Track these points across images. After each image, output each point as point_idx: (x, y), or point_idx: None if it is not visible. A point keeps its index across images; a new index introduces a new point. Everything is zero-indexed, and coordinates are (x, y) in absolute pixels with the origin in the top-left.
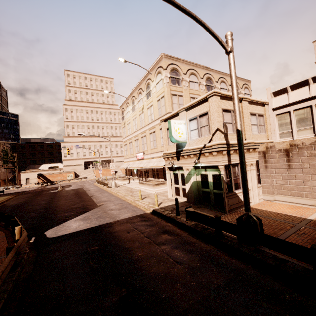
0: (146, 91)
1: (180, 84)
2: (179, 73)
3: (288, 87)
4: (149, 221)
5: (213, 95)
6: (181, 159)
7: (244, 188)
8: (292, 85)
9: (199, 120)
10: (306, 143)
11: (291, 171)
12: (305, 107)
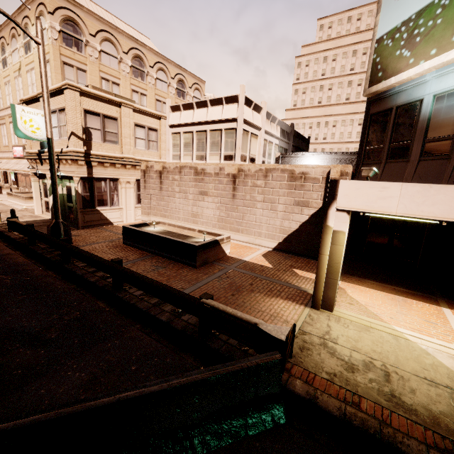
0: (24, 37)
1: (83, 51)
2: (82, 30)
3: (181, 105)
4: None
5: (67, 88)
6: (44, 163)
7: (53, 197)
8: (183, 104)
9: (59, 115)
10: (171, 168)
11: (161, 193)
12: (190, 132)
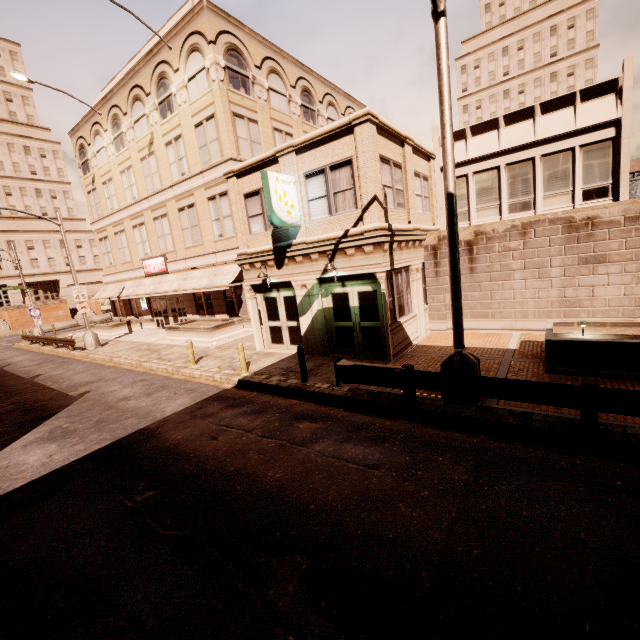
0: (159, 95)
1: (251, 92)
2: (247, 62)
3: (468, 128)
4: (247, 405)
5: (365, 121)
6: (287, 264)
7: (456, 307)
8: (473, 126)
9: (330, 176)
10: (499, 231)
11: (474, 278)
12: (491, 169)
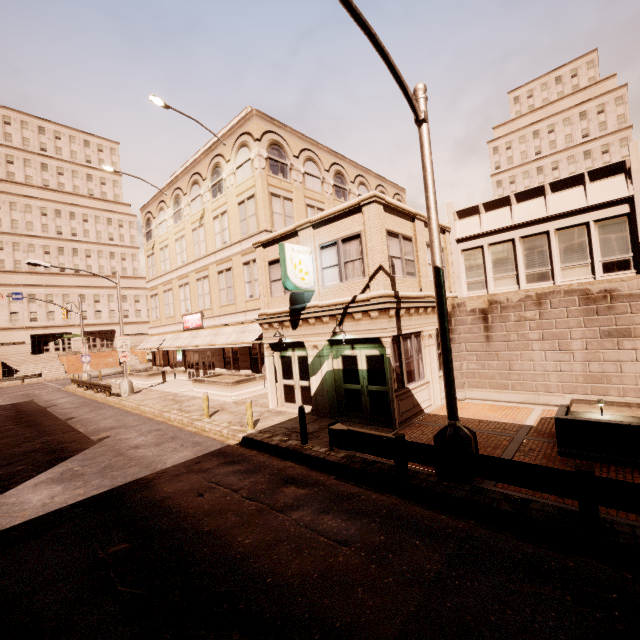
0: (212, 179)
1: (288, 176)
2: (286, 153)
3: (481, 205)
4: (243, 463)
5: (372, 201)
6: (301, 325)
7: (447, 376)
8: (486, 203)
9: (342, 248)
10: (513, 300)
11: (490, 347)
12: (506, 241)
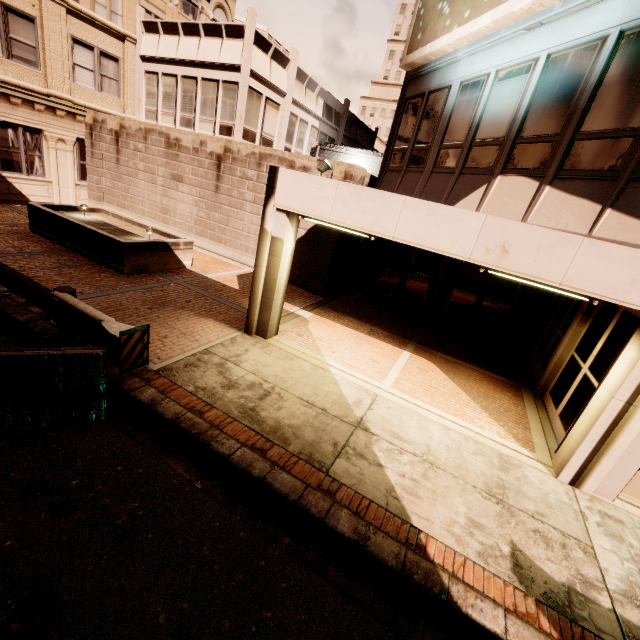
0: None
1: None
2: None
3: (159, 23)
4: None
5: None
6: None
7: None
8: (163, 22)
9: None
10: (133, 129)
11: (119, 169)
12: (173, 75)
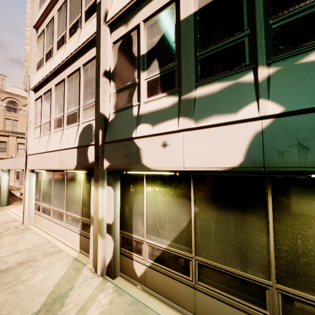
0: None
1: (18, 112)
2: (18, 104)
3: None
4: None
5: None
6: None
7: None
8: None
9: None
10: None
11: None
12: None
